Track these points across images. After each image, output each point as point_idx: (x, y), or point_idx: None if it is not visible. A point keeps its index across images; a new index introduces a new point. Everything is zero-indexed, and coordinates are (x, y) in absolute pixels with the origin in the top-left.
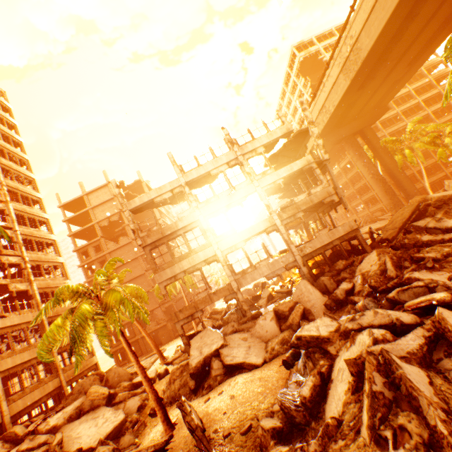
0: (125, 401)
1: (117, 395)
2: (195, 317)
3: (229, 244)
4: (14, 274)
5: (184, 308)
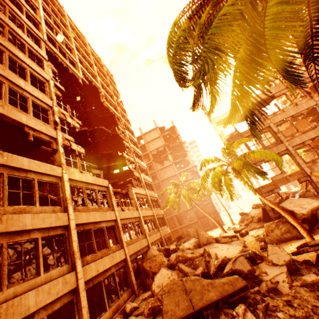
0: (228, 243)
1: (218, 239)
2: (274, 192)
3: (298, 142)
4: (123, 172)
5: (265, 185)
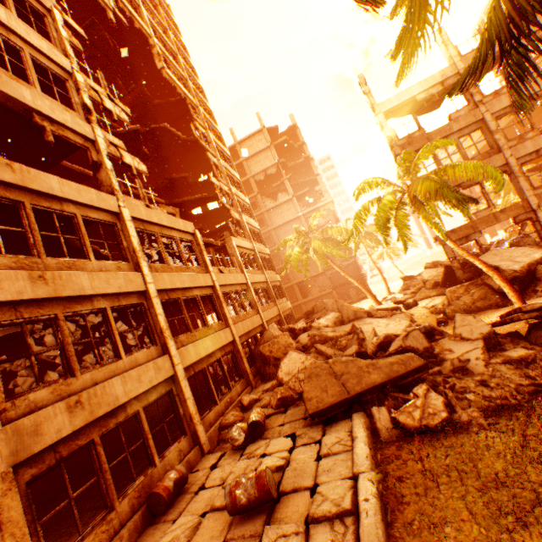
0: (387, 317)
1: (371, 314)
2: (470, 240)
3: (528, 150)
4: (210, 212)
5: (457, 228)
